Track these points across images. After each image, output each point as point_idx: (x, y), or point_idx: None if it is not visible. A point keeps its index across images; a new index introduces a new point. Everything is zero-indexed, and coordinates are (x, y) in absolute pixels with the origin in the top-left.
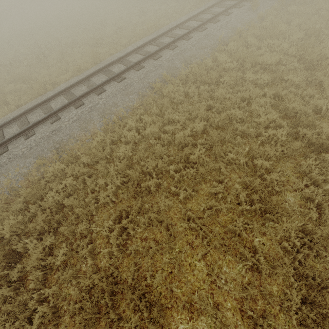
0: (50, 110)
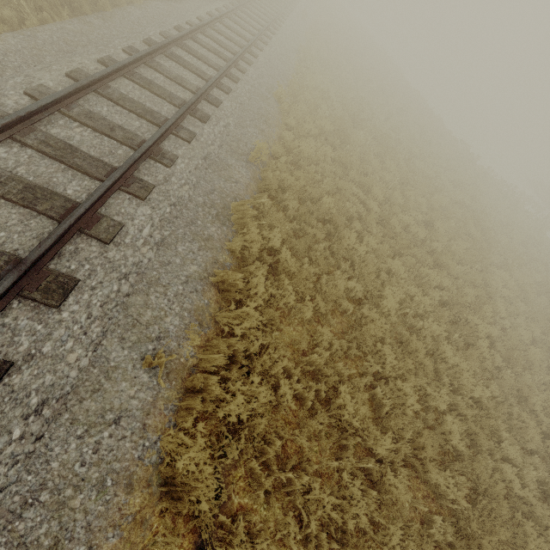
0: (241, 33)
